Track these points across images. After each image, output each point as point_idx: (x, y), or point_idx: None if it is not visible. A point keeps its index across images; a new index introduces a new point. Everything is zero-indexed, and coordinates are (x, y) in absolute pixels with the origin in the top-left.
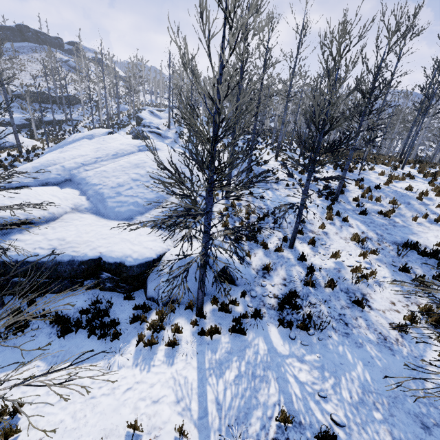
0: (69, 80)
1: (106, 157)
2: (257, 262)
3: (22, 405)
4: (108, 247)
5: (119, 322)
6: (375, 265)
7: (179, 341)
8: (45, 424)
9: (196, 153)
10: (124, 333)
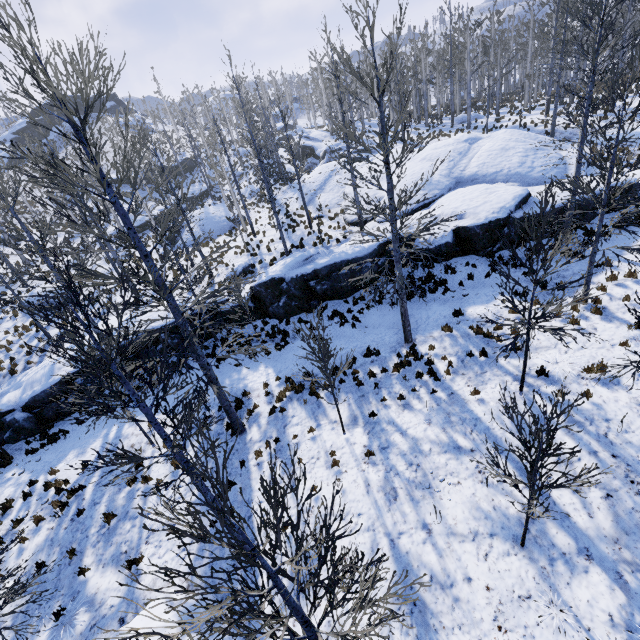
0: (153, 144)
1: (457, 157)
2: None
3: None
4: None
5: None
6: None
7: None
8: None
9: None
10: None
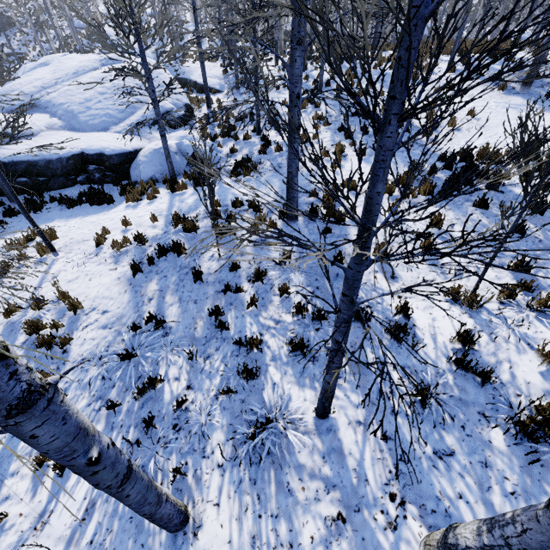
0: None
1: (67, 76)
2: (227, 150)
3: (55, 232)
4: (87, 144)
5: (112, 197)
6: (323, 132)
7: (157, 197)
8: (72, 235)
9: (129, 27)
10: (116, 200)
